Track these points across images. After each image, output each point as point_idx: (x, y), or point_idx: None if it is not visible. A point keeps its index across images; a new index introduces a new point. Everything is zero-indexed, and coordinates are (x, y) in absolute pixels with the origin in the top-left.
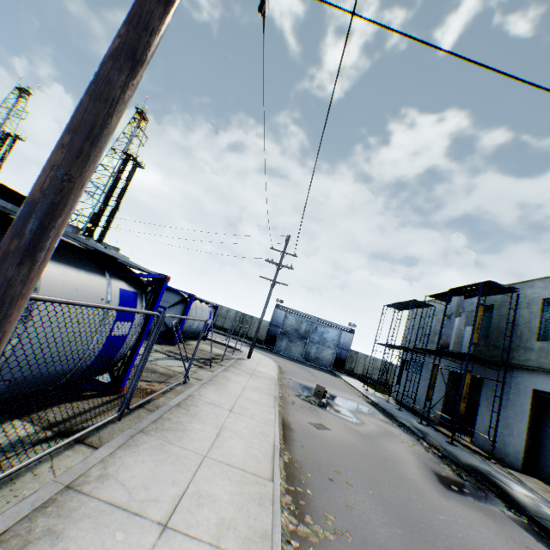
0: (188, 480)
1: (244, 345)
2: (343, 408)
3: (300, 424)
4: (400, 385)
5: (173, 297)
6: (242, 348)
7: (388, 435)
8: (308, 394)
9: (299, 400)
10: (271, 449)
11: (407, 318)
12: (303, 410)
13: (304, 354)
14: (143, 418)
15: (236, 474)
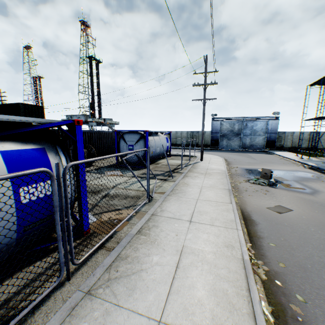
0: None
1: (197, 151)
2: (290, 181)
3: (260, 213)
4: None
5: (134, 137)
6: (196, 154)
7: None
8: (255, 177)
9: (250, 185)
10: (242, 271)
11: None
12: (257, 194)
13: (241, 145)
14: (97, 267)
15: None
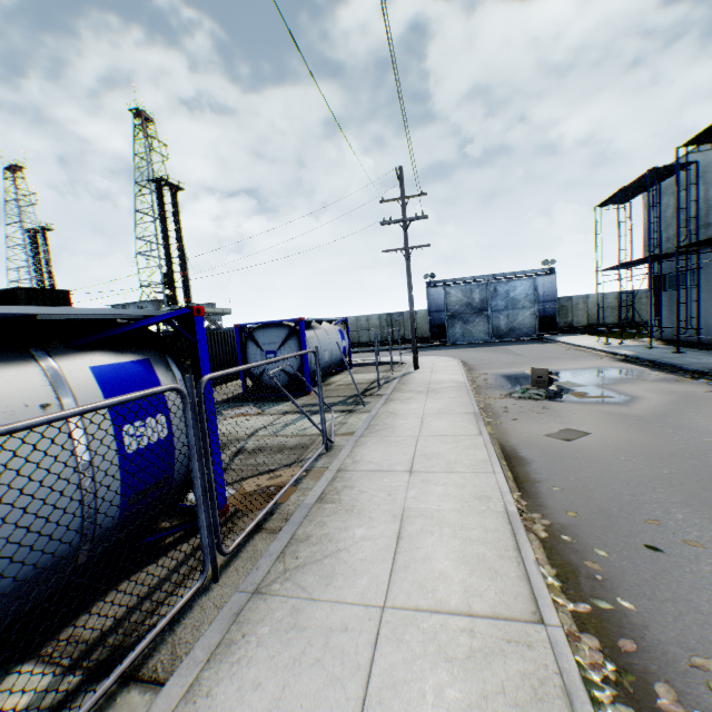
0: (356, 709)
1: (406, 352)
2: (587, 387)
3: (533, 446)
4: (660, 316)
5: (277, 334)
6: (404, 358)
7: (689, 402)
8: (523, 387)
9: (513, 403)
10: (507, 527)
11: (647, 206)
12: (527, 416)
13: (491, 331)
14: (259, 557)
15: (458, 637)
